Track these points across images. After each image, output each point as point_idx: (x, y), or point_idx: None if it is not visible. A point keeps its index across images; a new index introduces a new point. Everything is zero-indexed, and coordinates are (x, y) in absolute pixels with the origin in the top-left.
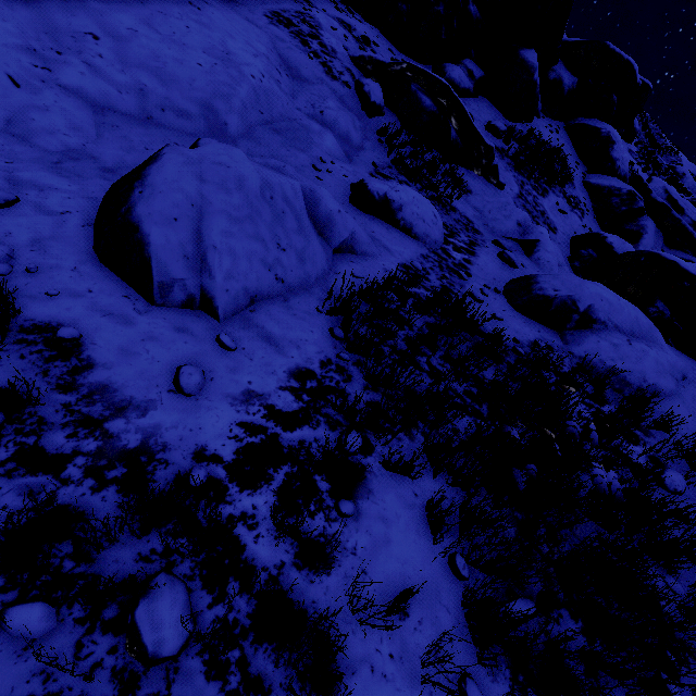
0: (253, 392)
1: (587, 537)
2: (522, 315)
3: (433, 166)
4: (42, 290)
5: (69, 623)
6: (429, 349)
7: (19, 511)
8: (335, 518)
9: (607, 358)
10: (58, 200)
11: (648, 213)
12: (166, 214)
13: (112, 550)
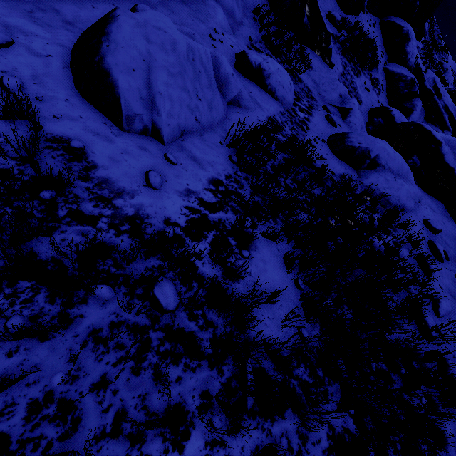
0: (190, 190)
1: (360, 275)
2: (337, 158)
3: (289, 45)
4: (51, 114)
5: (120, 295)
6: (284, 174)
7: (80, 243)
8: (240, 258)
9: (381, 187)
10: (40, 45)
11: (420, 96)
12: (127, 65)
13: (133, 265)
